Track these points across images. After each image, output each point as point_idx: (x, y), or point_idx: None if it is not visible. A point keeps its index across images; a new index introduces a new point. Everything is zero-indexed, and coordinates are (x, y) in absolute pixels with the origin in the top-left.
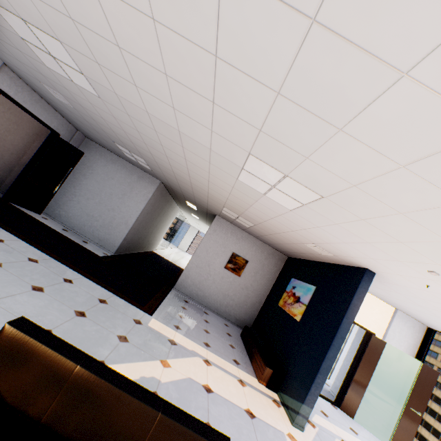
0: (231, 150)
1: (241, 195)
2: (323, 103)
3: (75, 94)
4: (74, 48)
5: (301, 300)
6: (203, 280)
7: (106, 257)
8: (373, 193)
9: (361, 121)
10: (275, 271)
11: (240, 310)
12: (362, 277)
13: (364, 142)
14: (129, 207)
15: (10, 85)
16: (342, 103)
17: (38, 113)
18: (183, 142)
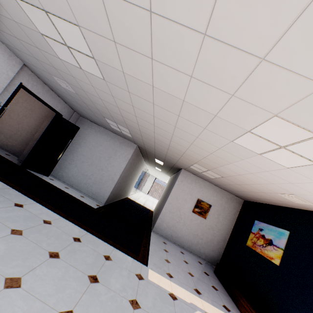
0: (246, 114)
1: (225, 154)
2: None
3: (80, 80)
4: (91, 30)
5: (274, 244)
6: (175, 222)
7: (99, 208)
8: None
9: None
10: (235, 212)
11: (209, 247)
12: None
13: None
14: (114, 167)
15: (28, 80)
16: None
17: (47, 100)
18: (182, 112)
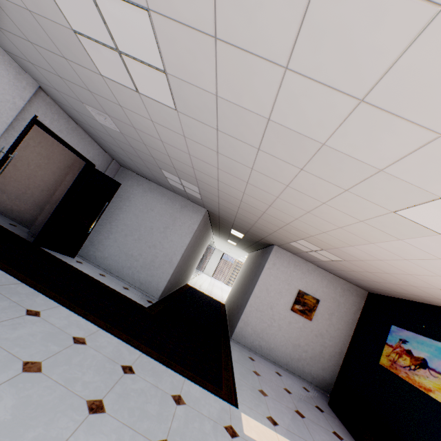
0: None
1: (368, 230)
2: None
3: (132, 111)
4: (173, 17)
5: (432, 366)
6: (266, 326)
7: (152, 307)
8: None
9: None
10: (355, 311)
11: (317, 365)
12: None
13: None
14: (172, 242)
15: (46, 112)
16: None
17: (74, 143)
18: (311, 163)
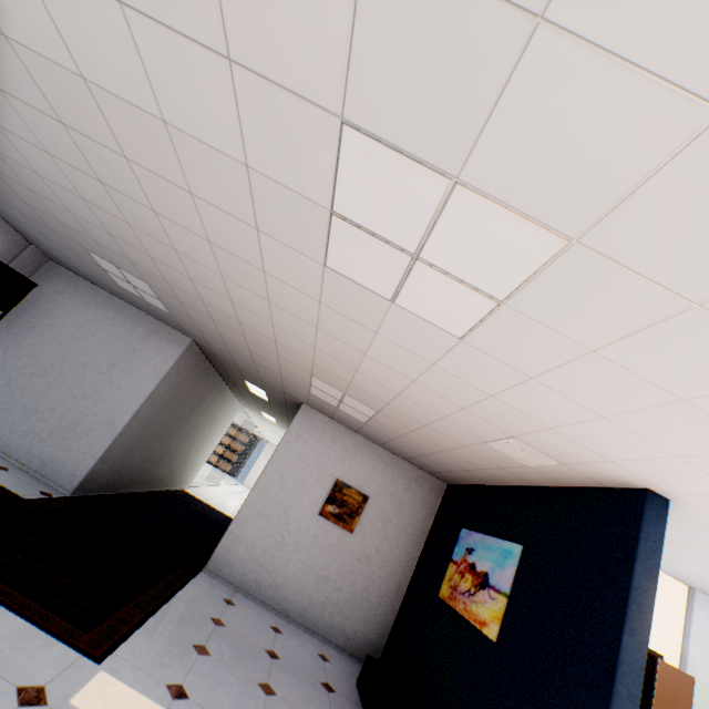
0: (293, 137)
1: (341, 324)
2: None
3: None
4: None
5: (492, 582)
6: (273, 544)
7: (43, 501)
8: None
9: None
10: (426, 515)
11: (356, 613)
12: (641, 511)
13: None
14: (120, 391)
15: None
16: None
17: None
18: (188, 173)
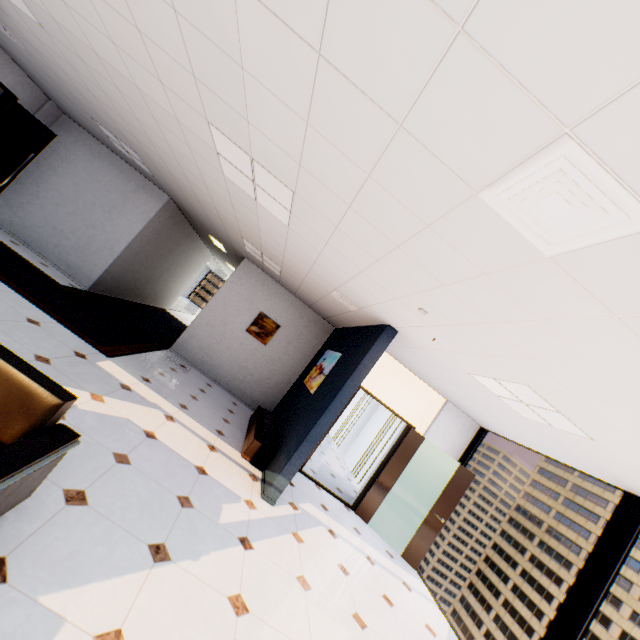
0: (193, 118)
1: (242, 207)
2: (211, 25)
3: (16, 21)
4: None
5: (324, 371)
6: (214, 343)
7: (72, 288)
8: (318, 176)
9: (247, 52)
10: (316, 344)
11: (260, 389)
12: (380, 334)
13: (267, 87)
14: (118, 227)
15: None
16: (222, 24)
17: None
18: (151, 110)
